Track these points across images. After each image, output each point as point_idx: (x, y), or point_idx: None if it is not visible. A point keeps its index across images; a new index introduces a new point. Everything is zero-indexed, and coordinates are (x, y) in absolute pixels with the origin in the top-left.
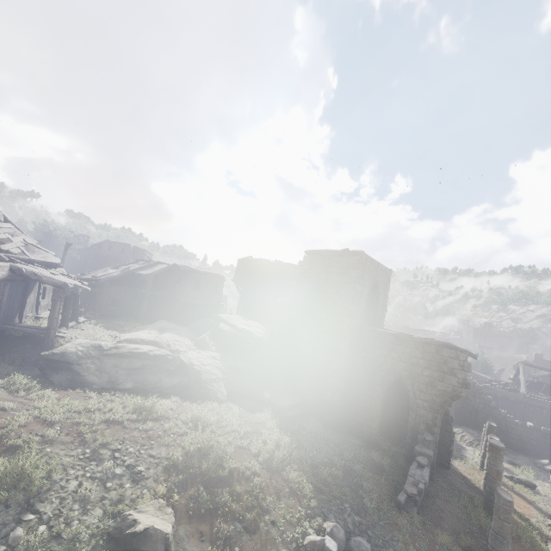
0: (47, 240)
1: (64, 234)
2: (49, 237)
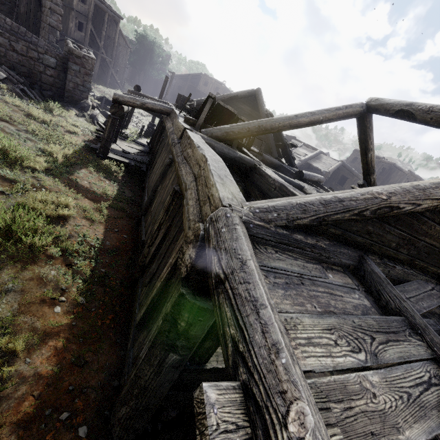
0: (146, 56)
1: (159, 52)
2: (148, 52)
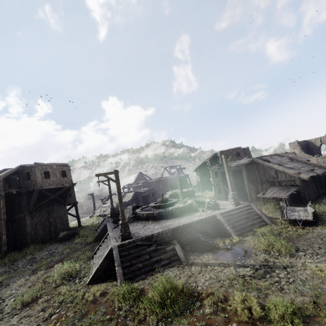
0: None
1: None
2: None
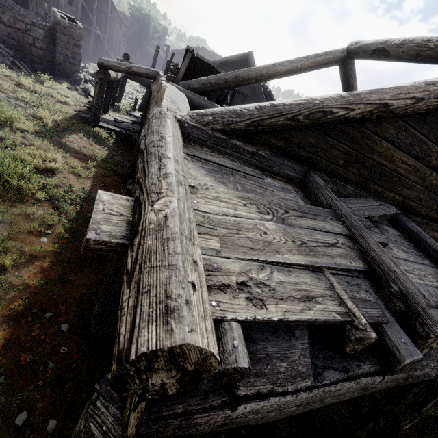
0: (141, 31)
1: (155, 26)
2: (143, 27)
